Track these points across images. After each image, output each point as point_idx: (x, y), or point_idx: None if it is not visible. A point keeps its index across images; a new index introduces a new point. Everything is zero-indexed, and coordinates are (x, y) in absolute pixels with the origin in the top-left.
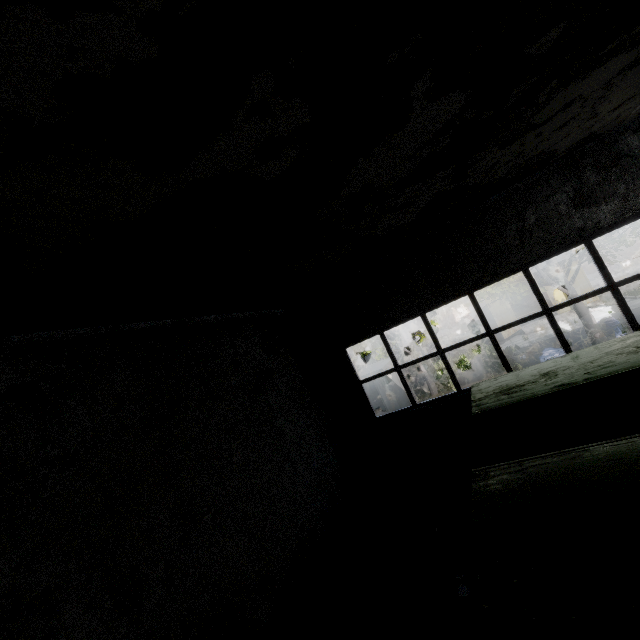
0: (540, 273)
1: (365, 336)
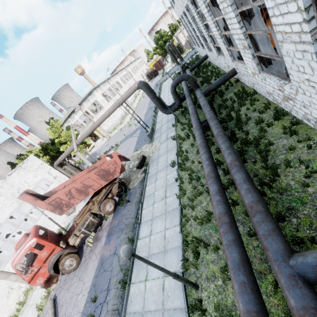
0: None
1: None
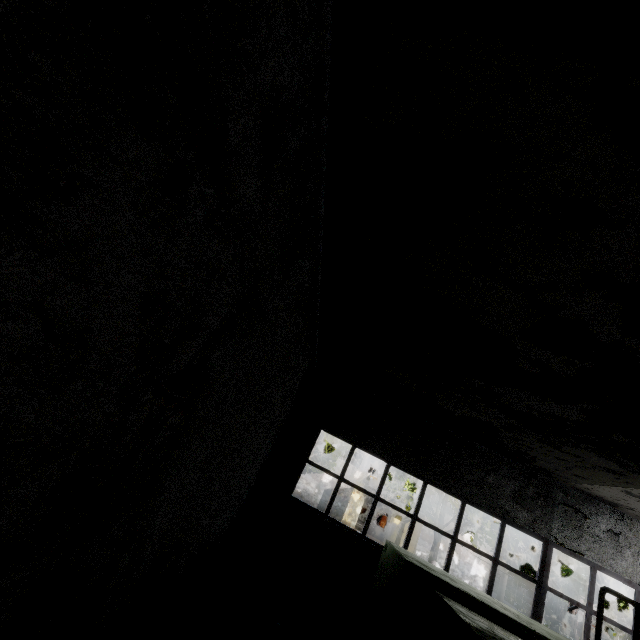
0: (437, 509)
1: (343, 436)
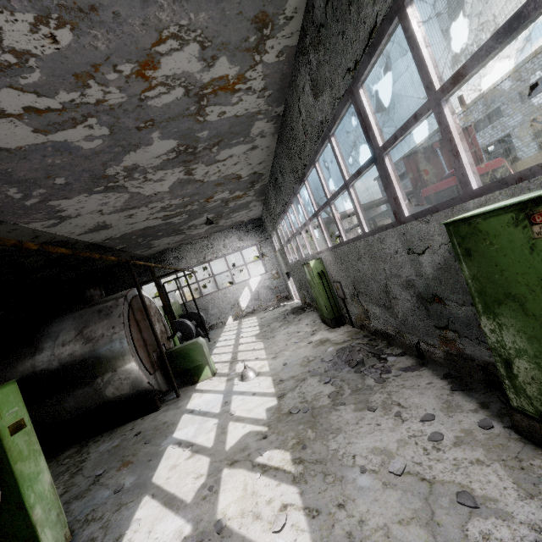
0: None
1: None
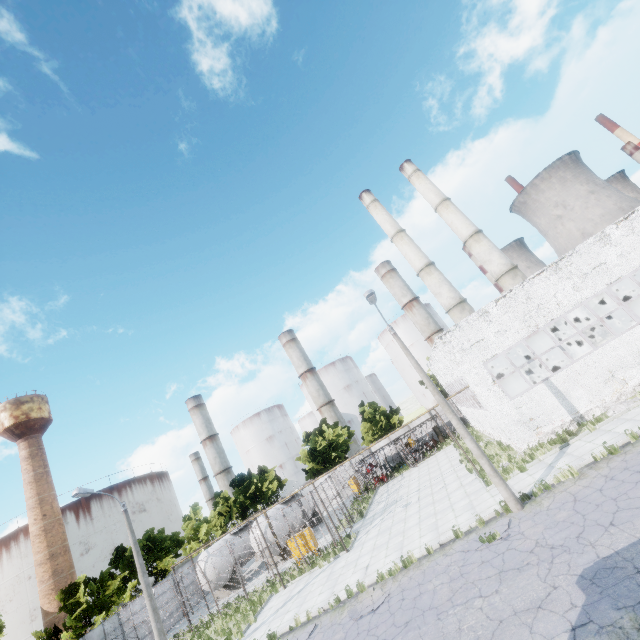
0: None
1: None
